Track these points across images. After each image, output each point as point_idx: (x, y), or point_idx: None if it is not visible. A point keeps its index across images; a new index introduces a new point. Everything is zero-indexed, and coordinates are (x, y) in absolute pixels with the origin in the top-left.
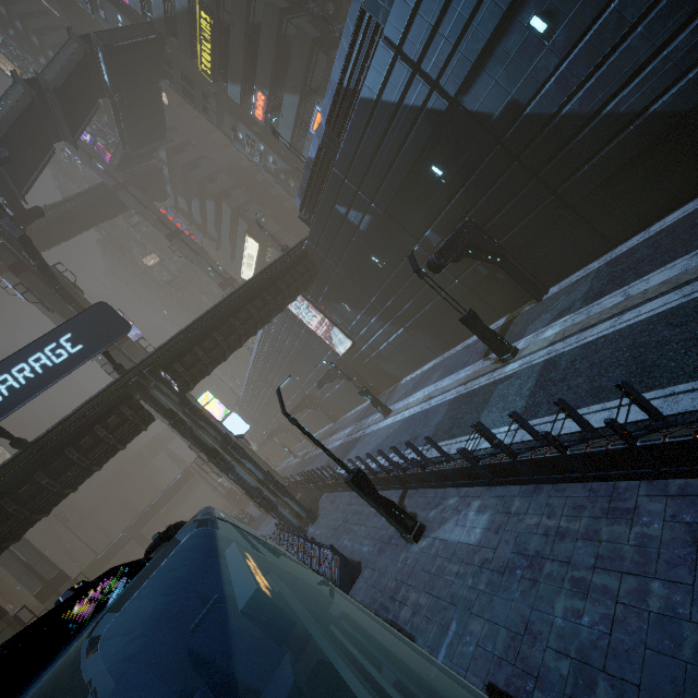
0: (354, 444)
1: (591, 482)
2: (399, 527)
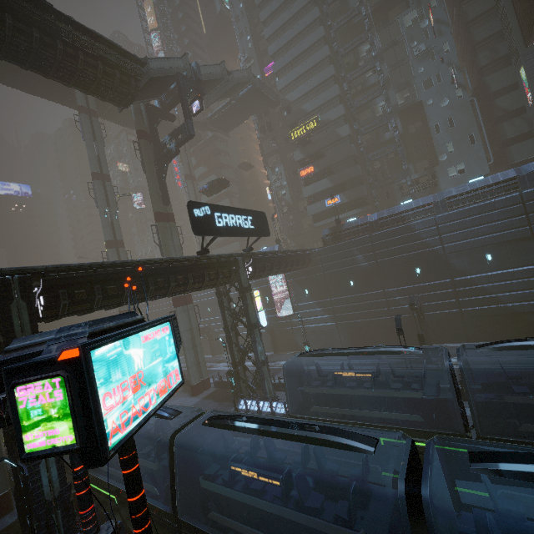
0: (277, 372)
1: None
2: None
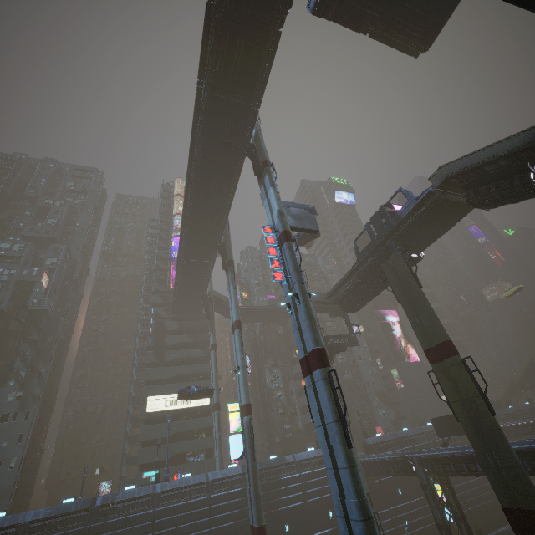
0: None
1: None
2: None
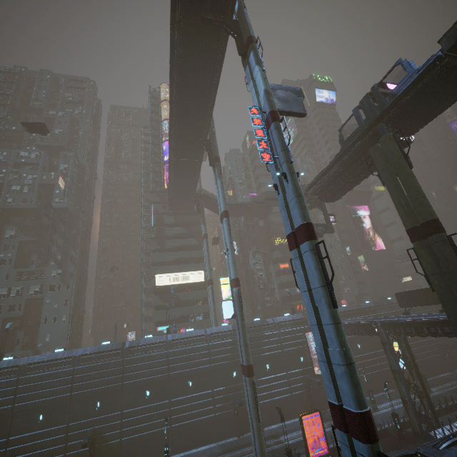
0: None
1: None
2: None
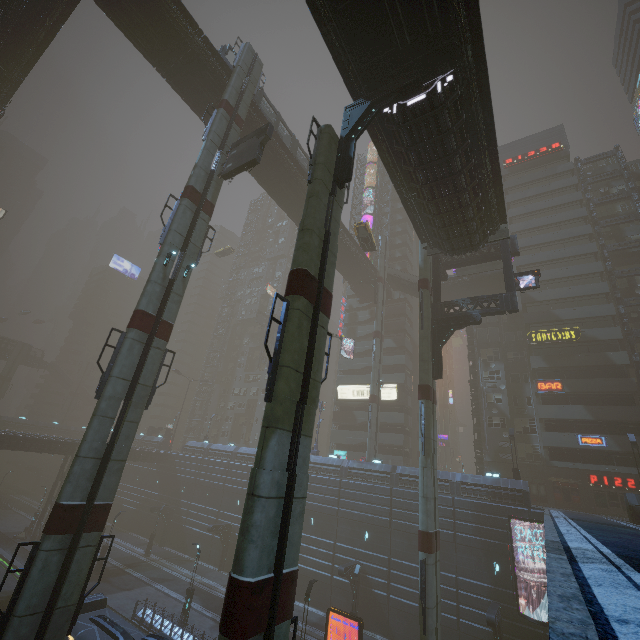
0: None
1: None
2: None
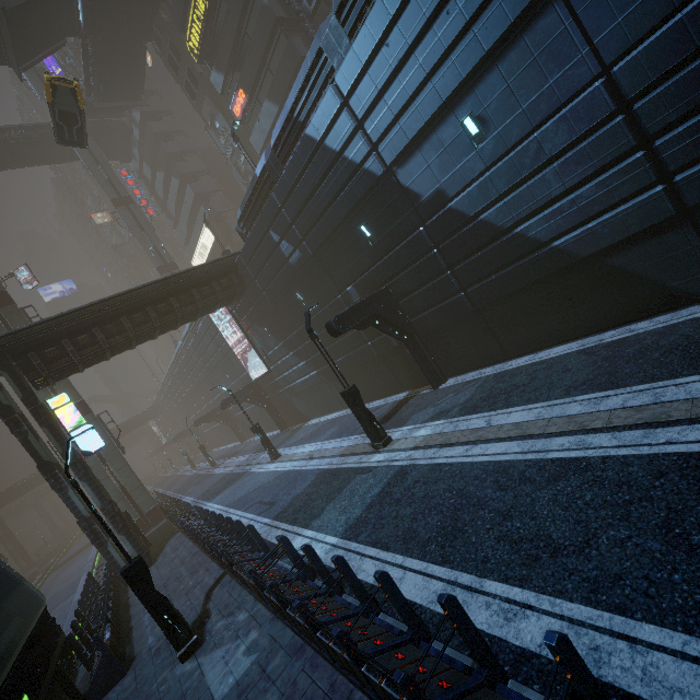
0: (236, 480)
1: (339, 672)
2: (168, 639)
